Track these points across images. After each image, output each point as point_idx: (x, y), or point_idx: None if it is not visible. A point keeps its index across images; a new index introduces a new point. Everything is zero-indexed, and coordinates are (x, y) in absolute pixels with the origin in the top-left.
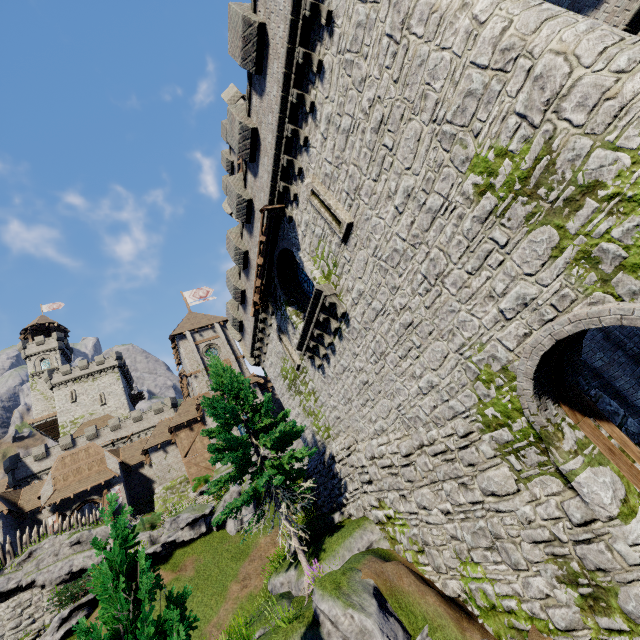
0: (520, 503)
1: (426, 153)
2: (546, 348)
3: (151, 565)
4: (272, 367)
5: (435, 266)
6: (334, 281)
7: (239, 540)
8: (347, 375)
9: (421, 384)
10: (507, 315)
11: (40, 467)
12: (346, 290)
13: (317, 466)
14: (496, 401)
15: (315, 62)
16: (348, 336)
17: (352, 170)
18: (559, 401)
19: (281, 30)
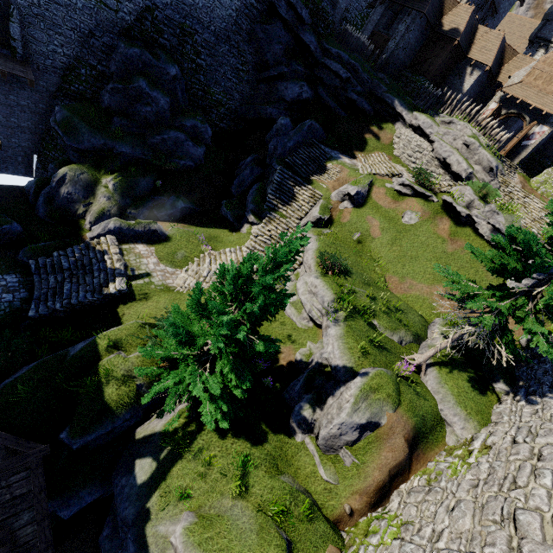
0: None
1: None
2: None
3: (451, 215)
4: None
5: None
6: None
7: (489, 278)
8: None
9: None
10: None
11: None
12: None
13: None
14: None
15: None
16: None
17: None
18: None
19: None
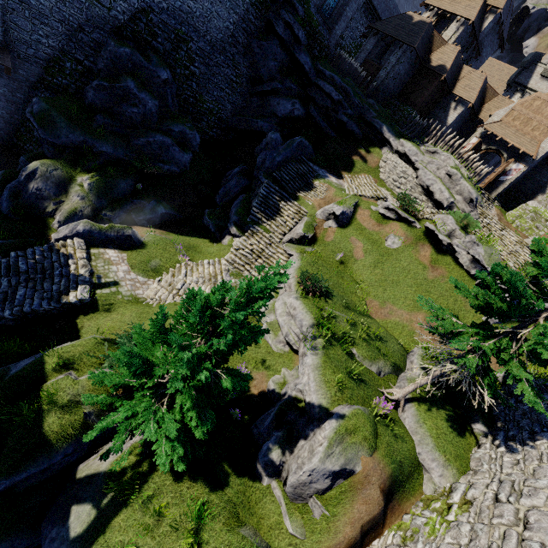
0: None
1: None
2: None
3: (433, 242)
4: None
5: None
6: None
7: (468, 309)
8: None
9: None
10: None
11: (535, 84)
12: None
13: None
14: None
15: None
16: None
17: None
18: None
19: None
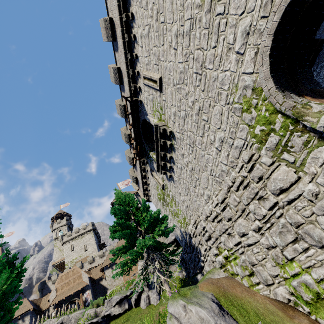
0: (303, 186)
1: (176, 6)
2: (269, 46)
3: None
4: (154, 197)
5: (198, 61)
6: (163, 118)
7: (147, 312)
8: (183, 172)
9: (216, 145)
10: (241, 51)
11: None
12: (169, 118)
13: (184, 248)
14: (258, 118)
15: (130, 15)
16: (177, 146)
17: (154, 50)
18: (302, 94)
19: (116, 13)
